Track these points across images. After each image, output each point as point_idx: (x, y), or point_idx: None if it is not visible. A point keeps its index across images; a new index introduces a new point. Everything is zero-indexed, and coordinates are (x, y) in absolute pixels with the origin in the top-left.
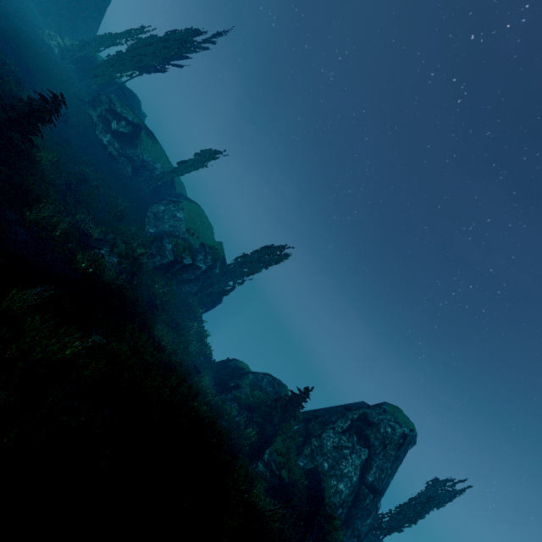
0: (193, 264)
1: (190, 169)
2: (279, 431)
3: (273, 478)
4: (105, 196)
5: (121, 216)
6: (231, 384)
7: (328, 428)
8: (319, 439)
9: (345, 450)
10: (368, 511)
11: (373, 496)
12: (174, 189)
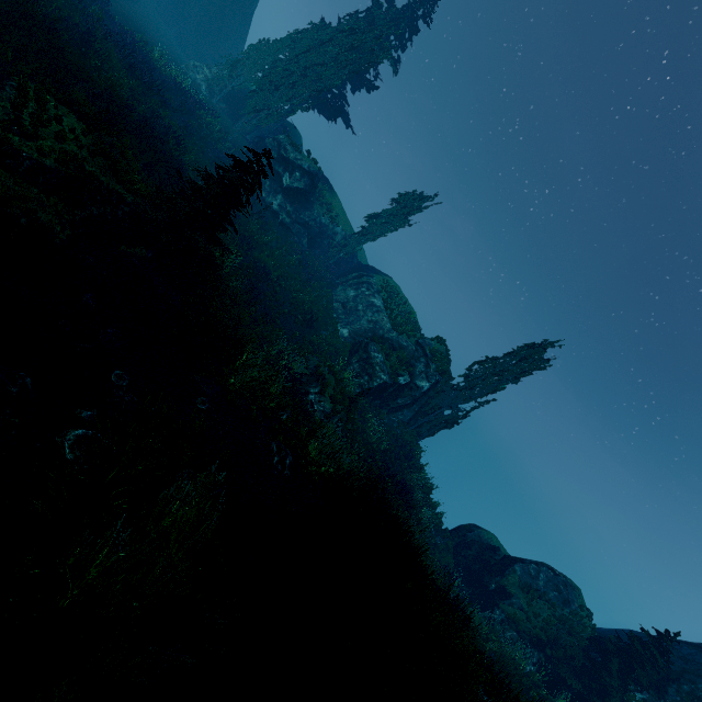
0: (412, 383)
1: (386, 229)
2: None
3: None
4: (286, 291)
5: (311, 319)
6: (491, 585)
7: None
8: None
9: None
10: None
11: None
12: (355, 258)
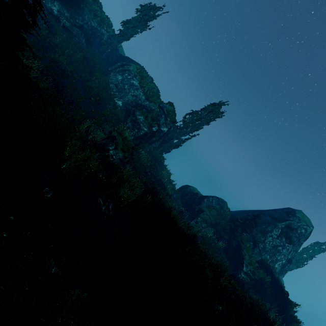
0: (159, 130)
1: (135, 31)
2: (244, 246)
3: (252, 281)
4: (79, 81)
5: (99, 99)
6: (196, 209)
7: (268, 236)
8: (263, 244)
9: (279, 247)
10: (286, 271)
11: (289, 264)
12: (117, 51)
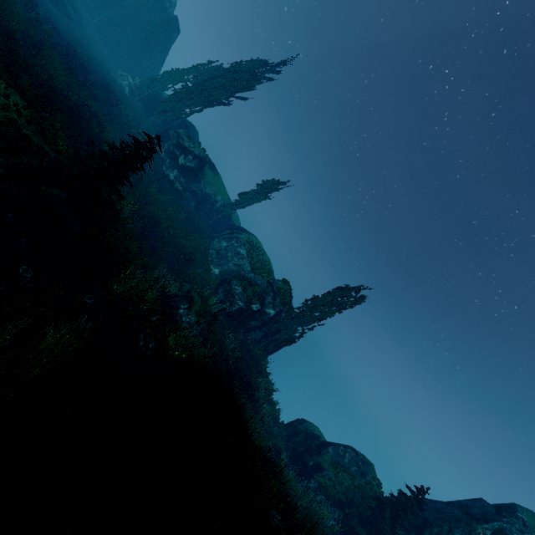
0: (262, 310)
1: (252, 201)
2: None
3: None
4: (173, 237)
5: (190, 259)
6: (310, 462)
7: None
8: None
9: None
10: None
11: None
12: (230, 220)
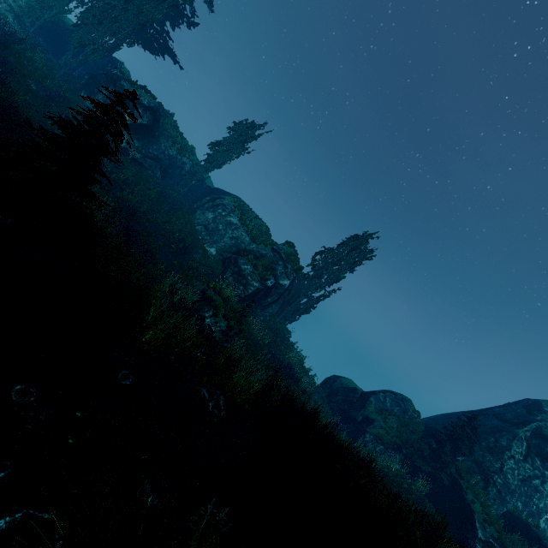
0: (277, 284)
1: (228, 155)
2: (465, 483)
3: None
4: (154, 224)
5: (183, 247)
6: (359, 417)
7: (506, 459)
8: (502, 475)
9: (534, 480)
10: None
11: None
12: (204, 183)
